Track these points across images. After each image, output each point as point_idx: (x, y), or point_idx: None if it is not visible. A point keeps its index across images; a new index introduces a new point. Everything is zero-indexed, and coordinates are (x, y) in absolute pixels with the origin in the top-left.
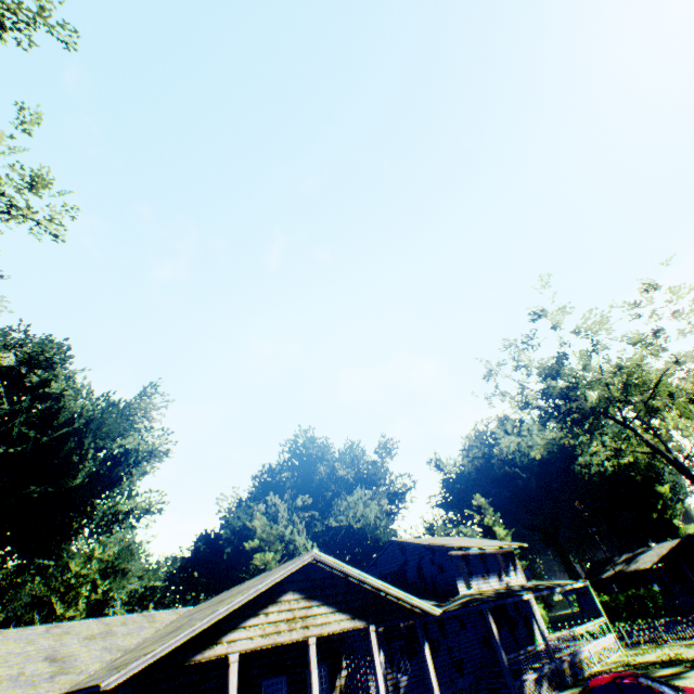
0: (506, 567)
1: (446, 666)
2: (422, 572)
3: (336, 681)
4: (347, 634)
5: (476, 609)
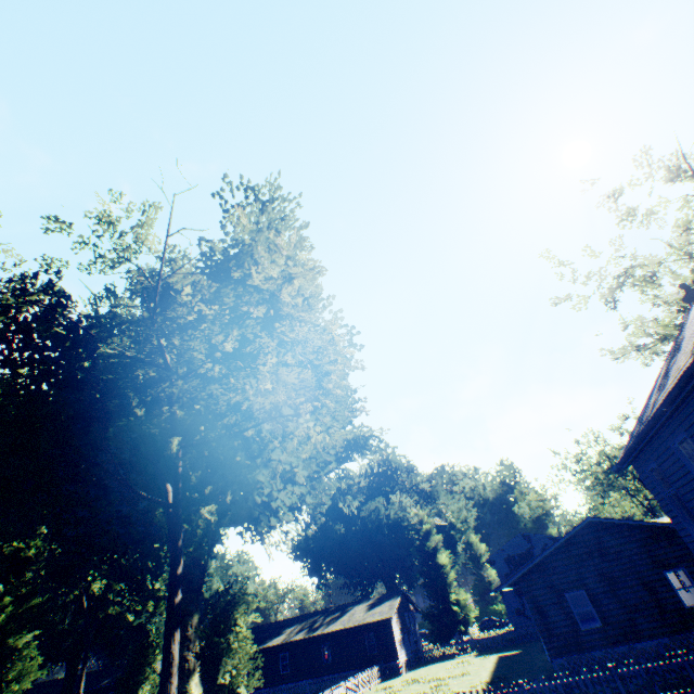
0: None
1: None
2: None
3: None
4: None
5: None
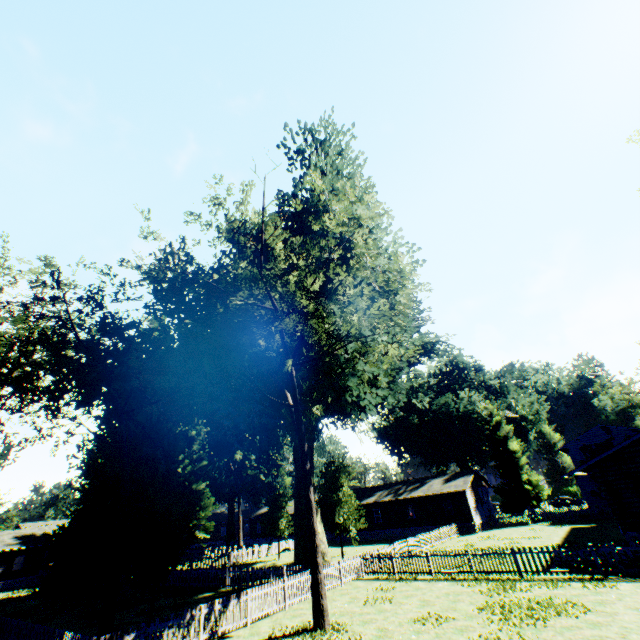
0: None
1: None
2: None
3: None
4: None
5: None
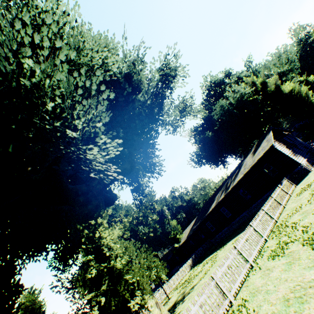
0: None
1: None
2: None
3: None
4: None
5: None
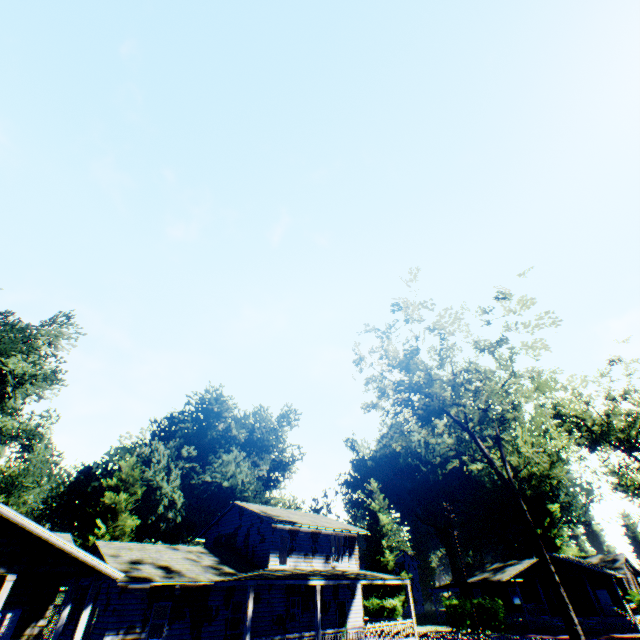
0: (340, 551)
1: (216, 637)
2: (248, 539)
3: (27, 629)
4: (112, 585)
5: (282, 586)
